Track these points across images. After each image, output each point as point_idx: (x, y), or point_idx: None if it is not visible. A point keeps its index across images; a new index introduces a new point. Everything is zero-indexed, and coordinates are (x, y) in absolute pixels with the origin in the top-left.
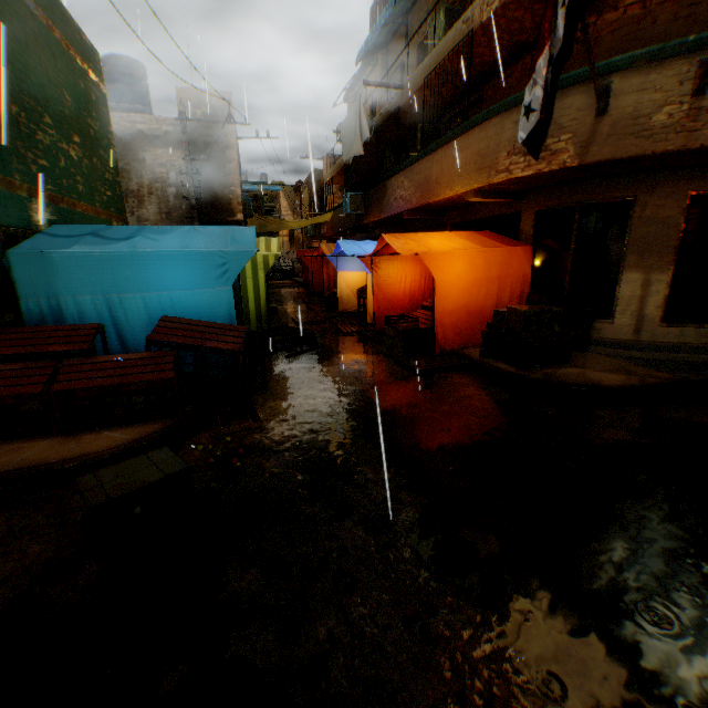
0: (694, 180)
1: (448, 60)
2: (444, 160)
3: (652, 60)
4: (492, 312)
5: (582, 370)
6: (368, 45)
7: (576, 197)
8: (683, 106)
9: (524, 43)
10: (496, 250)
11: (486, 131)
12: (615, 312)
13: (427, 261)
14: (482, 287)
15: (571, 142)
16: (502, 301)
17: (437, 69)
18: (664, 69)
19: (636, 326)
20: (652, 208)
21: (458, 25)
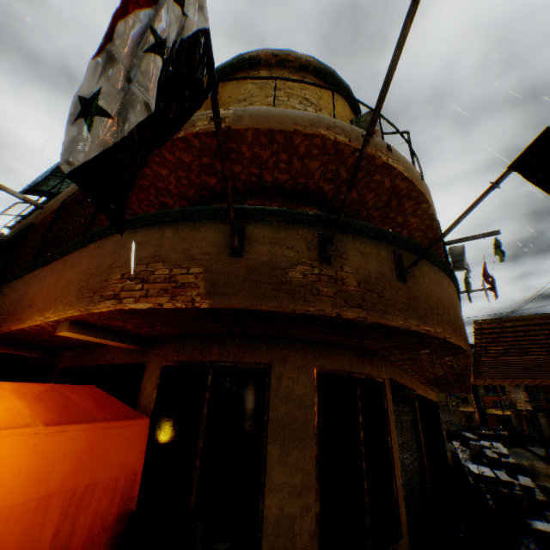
0: (319, 356)
1: None
2: (49, 276)
3: (282, 218)
4: None
5: None
6: (38, 181)
7: (211, 355)
8: (316, 269)
9: (171, 206)
10: (74, 428)
11: (104, 246)
12: None
13: None
14: (11, 525)
15: (203, 276)
16: (67, 548)
17: (79, 192)
18: (293, 230)
19: None
20: (289, 381)
21: None
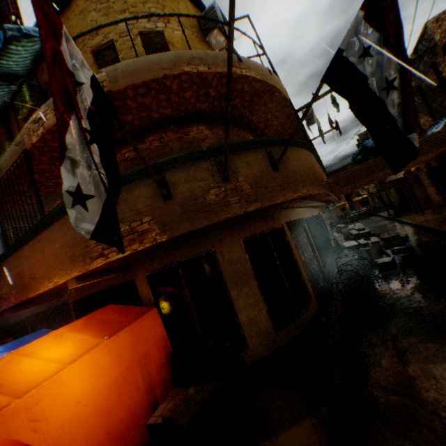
0: (240, 231)
1: (12, 172)
2: (33, 255)
3: (187, 160)
4: (145, 405)
5: (271, 439)
6: None
7: (174, 258)
8: (222, 188)
9: None
10: (122, 333)
11: (67, 223)
12: (246, 337)
13: (5, 427)
14: (121, 385)
15: (153, 221)
16: (151, 381)
17: (4, 179)
18: (197, 166)
19: (265, 341)
20: (228, 253)
21: (13, 146)
